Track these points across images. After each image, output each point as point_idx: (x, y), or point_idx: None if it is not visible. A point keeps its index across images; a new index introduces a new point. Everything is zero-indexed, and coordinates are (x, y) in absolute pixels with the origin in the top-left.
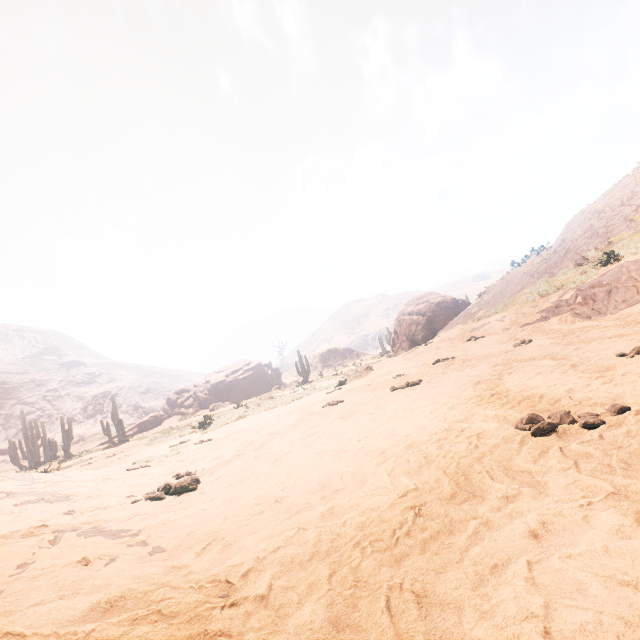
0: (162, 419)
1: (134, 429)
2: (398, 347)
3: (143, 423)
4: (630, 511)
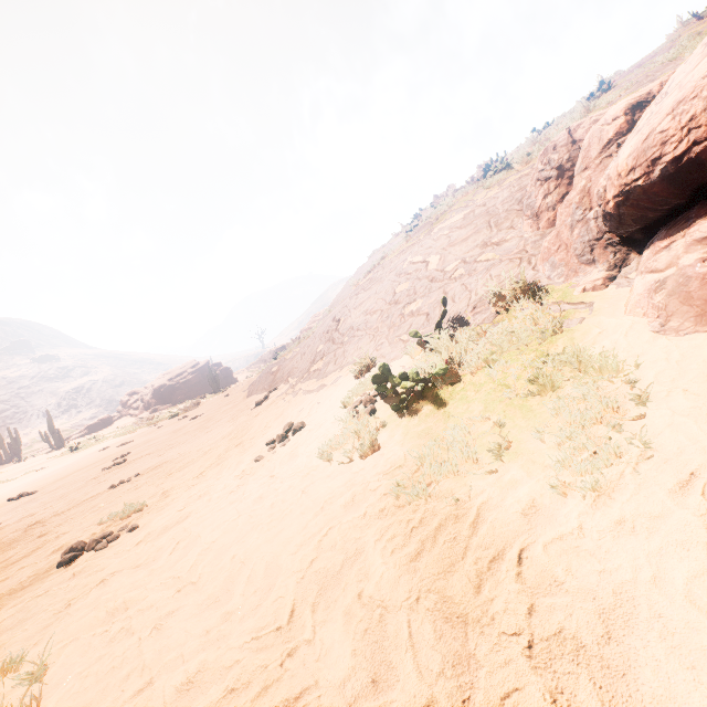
0: (112, 421)
1: (84, 431)
2: None
3: (91, 426)
4: None
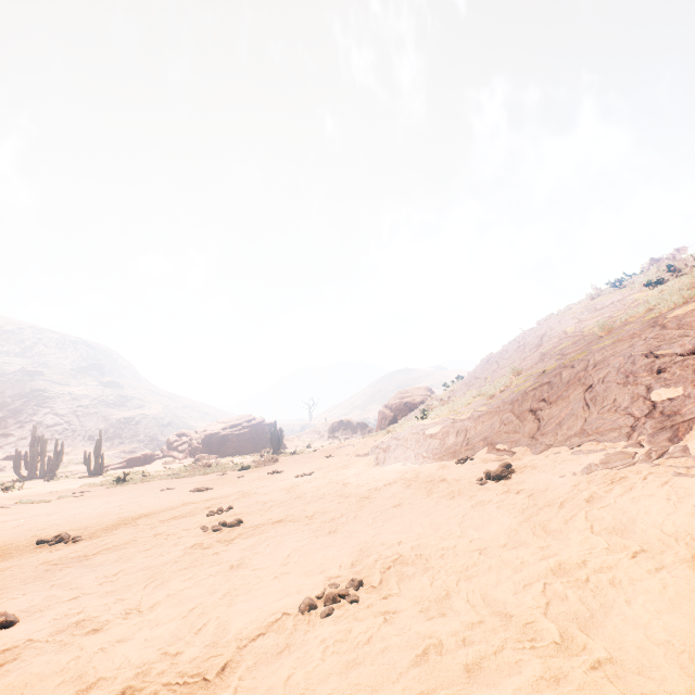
0: (153, 458)
1: (123, 463)
2: None
3: (133, 459)
4: None
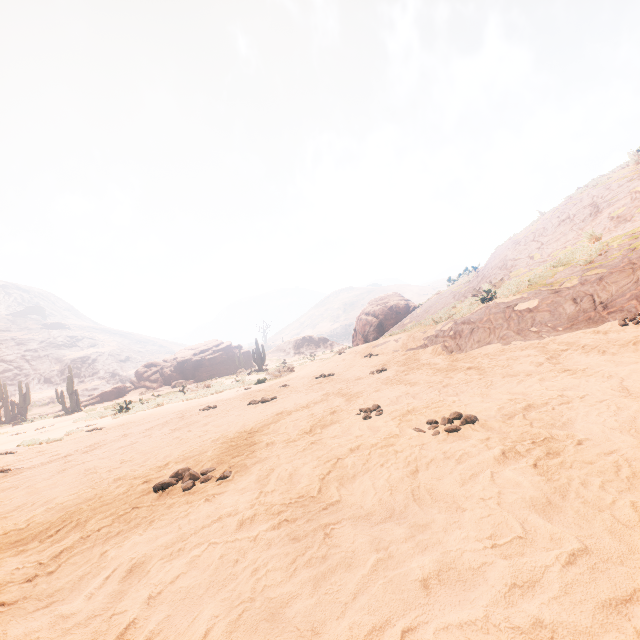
0: (126, 391)
1: (96, 398)
2: (355, 344)
3: (105, 393)
4: (2, 581)
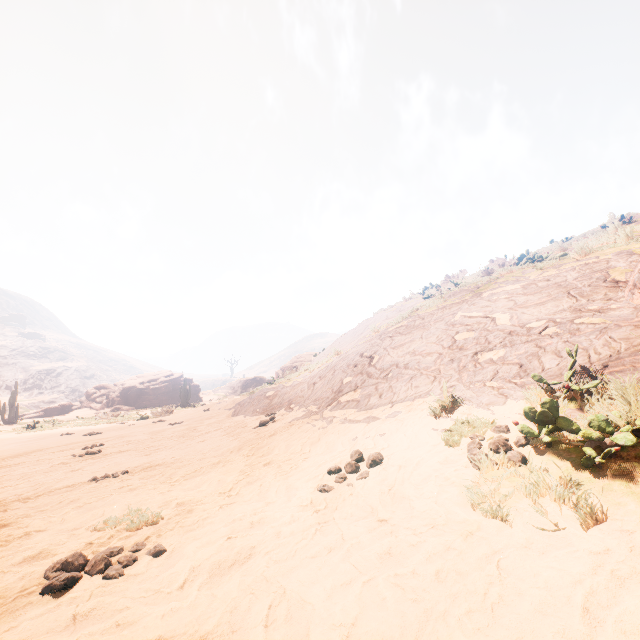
0: (71, 409)
1: (40, 412)
2: None
3: (49, 409)
4: None
